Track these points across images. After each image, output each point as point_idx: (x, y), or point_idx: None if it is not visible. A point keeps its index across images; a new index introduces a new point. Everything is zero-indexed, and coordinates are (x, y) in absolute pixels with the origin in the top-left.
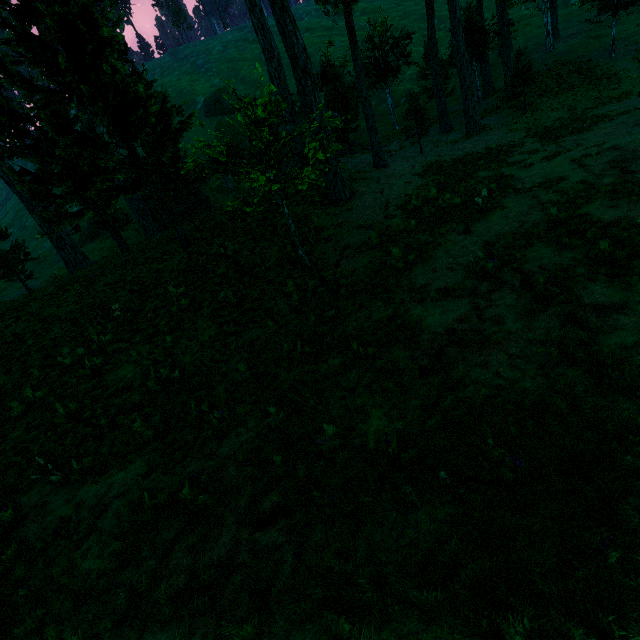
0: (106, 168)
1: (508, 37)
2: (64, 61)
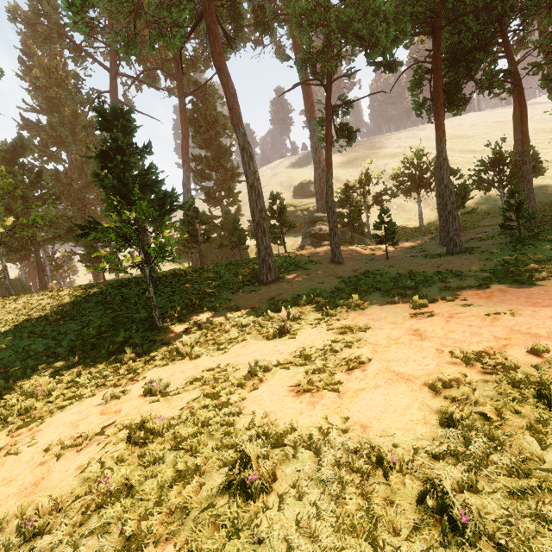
0: None
1: (531, 172)
2: (100, 169)
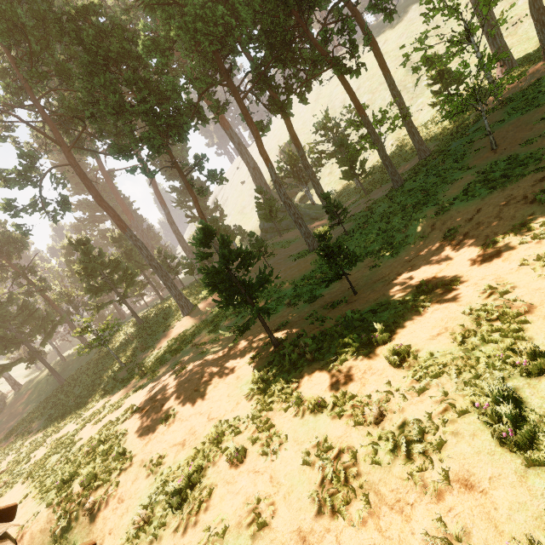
0: (102, 305)
1: (379, 141)
2: (82, 281)
